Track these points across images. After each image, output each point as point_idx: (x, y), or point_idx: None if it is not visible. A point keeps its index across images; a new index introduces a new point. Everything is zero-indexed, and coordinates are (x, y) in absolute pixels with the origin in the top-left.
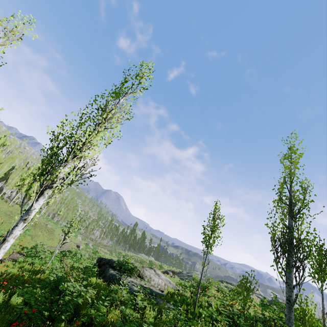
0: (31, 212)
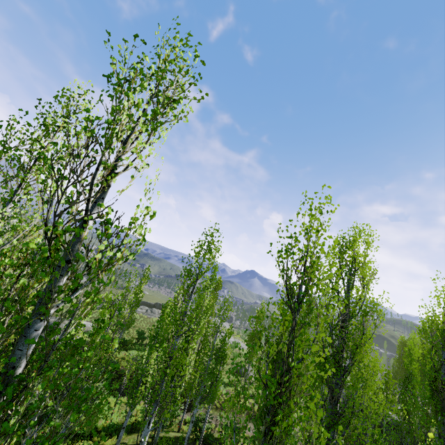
0: None
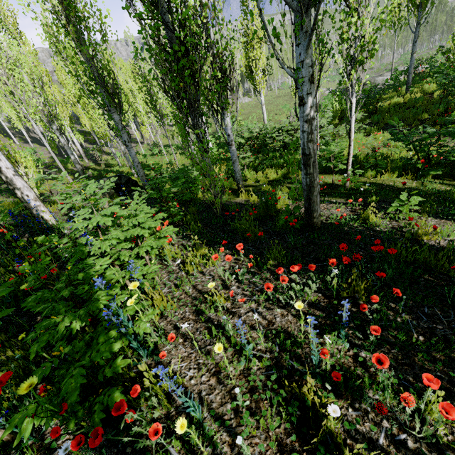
0: (263, 101)
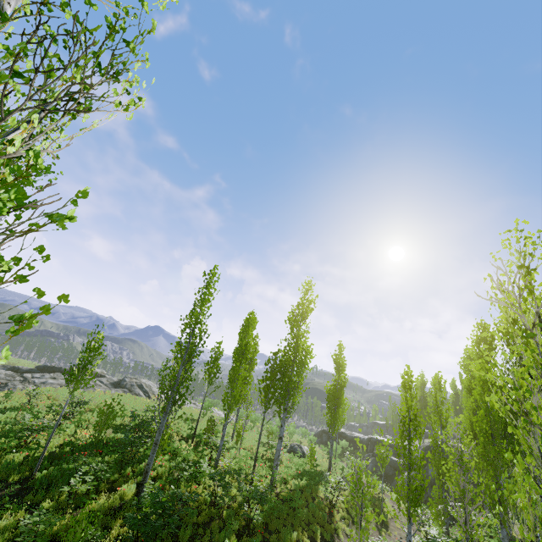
0: None
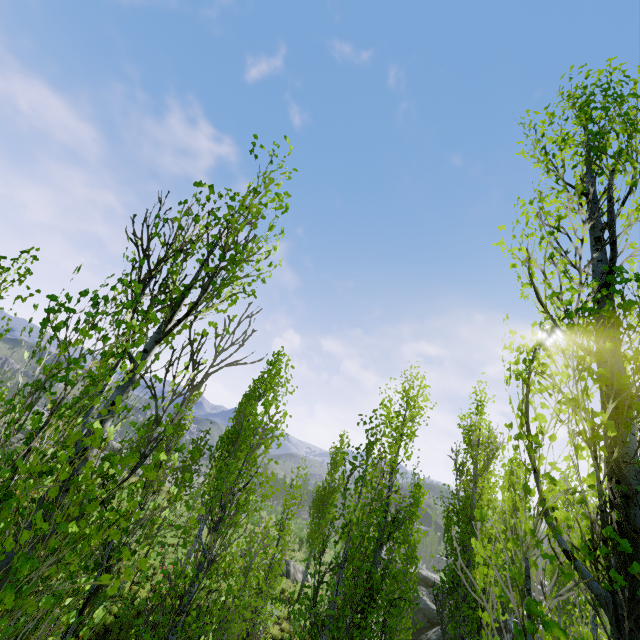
0: None
